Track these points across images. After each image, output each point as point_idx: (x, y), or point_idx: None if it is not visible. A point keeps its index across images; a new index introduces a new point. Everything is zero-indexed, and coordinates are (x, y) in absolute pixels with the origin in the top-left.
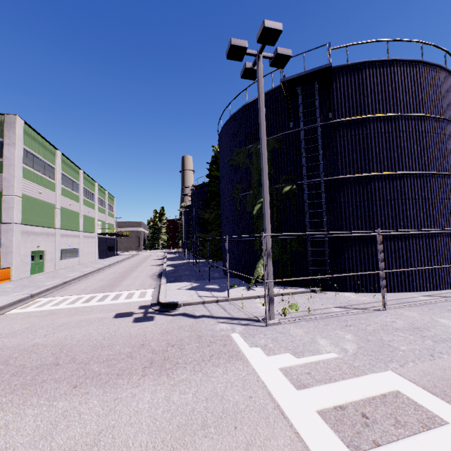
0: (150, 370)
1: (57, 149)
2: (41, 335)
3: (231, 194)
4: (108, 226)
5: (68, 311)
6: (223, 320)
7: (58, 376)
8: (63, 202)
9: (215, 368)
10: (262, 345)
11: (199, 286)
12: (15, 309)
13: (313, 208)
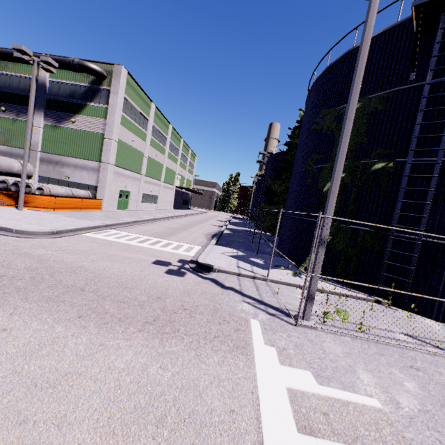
0: (149, 327)
1: (152, 102)
2: (90, 260)
3: (304, 165)
4: (186, 181)
5: (123, 245)
6: (249, 301)
7: (76, 301)
8: (150, 152)
9: (213, 353)
10: (280, 347)
11: (243, 256)
12: (89, 233)
13: (412, 198)
